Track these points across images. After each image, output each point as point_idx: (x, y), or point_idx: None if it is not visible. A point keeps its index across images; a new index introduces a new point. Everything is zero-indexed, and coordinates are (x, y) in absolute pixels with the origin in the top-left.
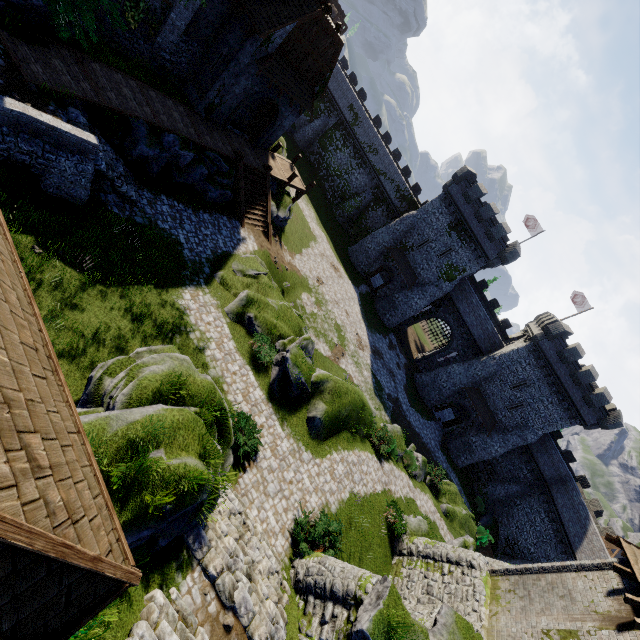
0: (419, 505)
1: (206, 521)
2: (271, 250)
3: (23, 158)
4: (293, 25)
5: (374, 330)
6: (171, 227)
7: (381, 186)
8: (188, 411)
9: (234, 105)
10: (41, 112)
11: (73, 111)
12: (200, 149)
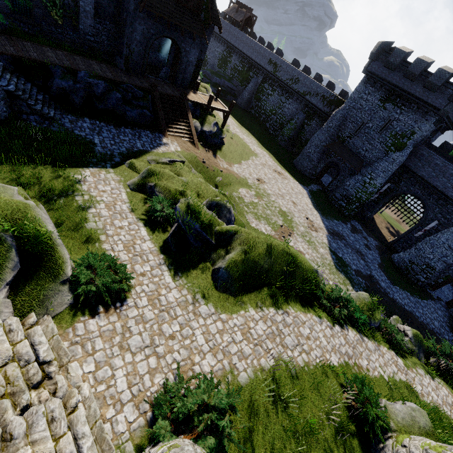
0: (419, 392)
1: None
2: (199, 154)
3: None
4: None
5: (330, 217)
6: (87, 134)
7: (309, 103)
8: None
9: (142, 52)
10: None
11: None
12: (116, 84)
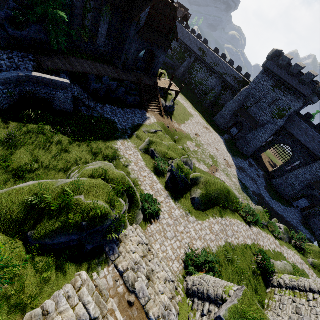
0: (286, 257)
1: (120, 243)
2: (165, 122)
3: (44, 96)
4: (149, 8)
5: (237, 157)
6: (111, 116)
7: (225, 81)
8: (100, 180)
9: (133, 59)
10: (46, 75)
11: (62, 75)
12: (121, 81)
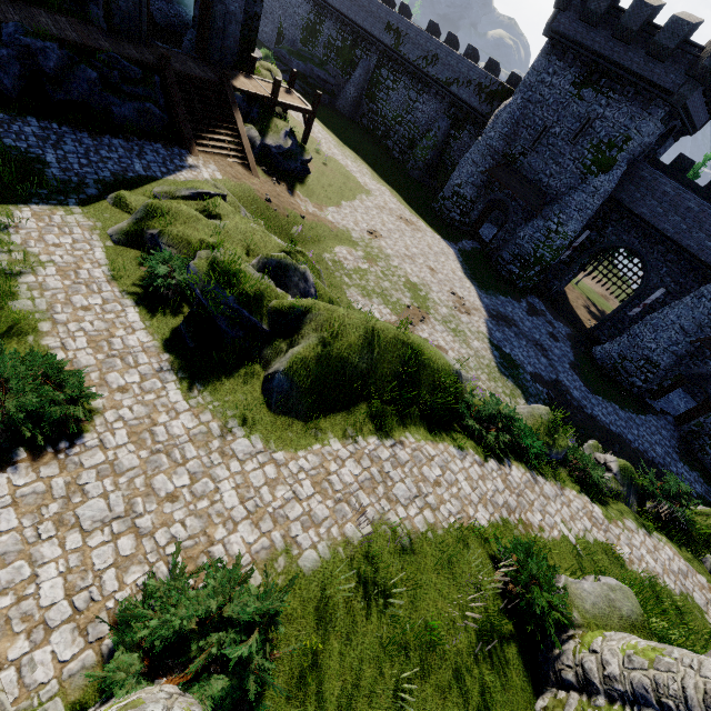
0: (626, 557)
1: None
2: (259, 187)
3: None
4: None
5: (493, 292)
6: (32, 146)
7: (456, 100)
8: None
9: None
10: None
11: None
12: (87, 54)
